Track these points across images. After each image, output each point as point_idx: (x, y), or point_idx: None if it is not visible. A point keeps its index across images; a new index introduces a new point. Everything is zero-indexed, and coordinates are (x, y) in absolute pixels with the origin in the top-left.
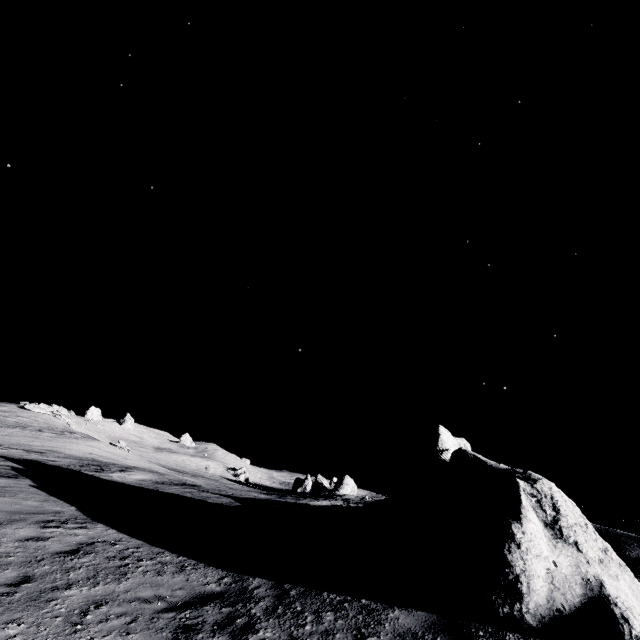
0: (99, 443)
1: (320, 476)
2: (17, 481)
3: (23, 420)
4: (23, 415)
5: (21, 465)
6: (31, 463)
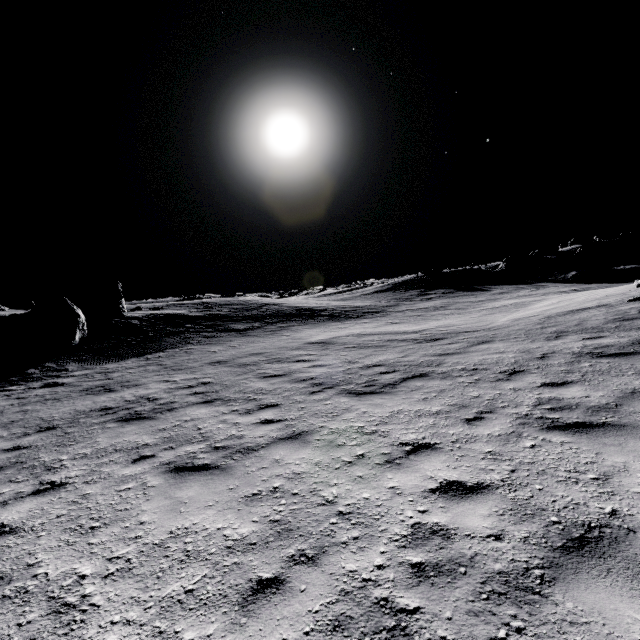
0: None
1: None
2: None
3: None
4: None
5: None
6: None
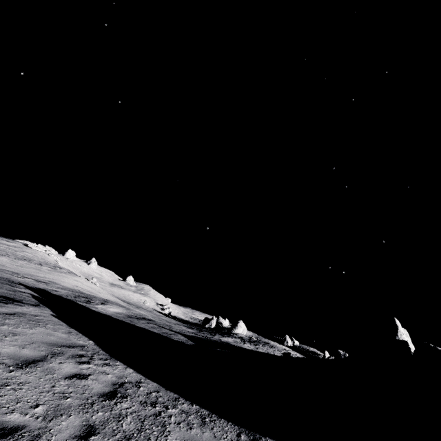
0: (81, 278)
1: (221, 318)
2: (41, 310)
3: (27, 255)
4: (27, 251)
5: (37, 293)
6: (42, 292)
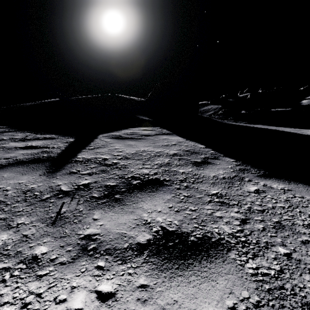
0: None
1: None
2: None
3: None
4: None
5: None
6: None
